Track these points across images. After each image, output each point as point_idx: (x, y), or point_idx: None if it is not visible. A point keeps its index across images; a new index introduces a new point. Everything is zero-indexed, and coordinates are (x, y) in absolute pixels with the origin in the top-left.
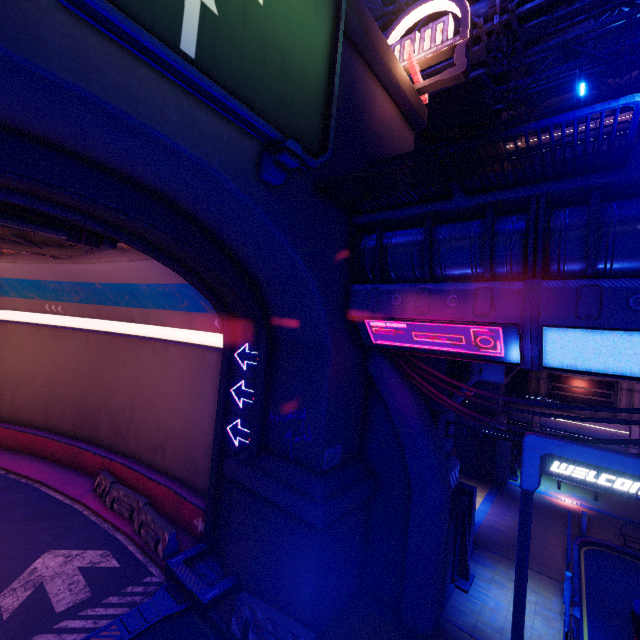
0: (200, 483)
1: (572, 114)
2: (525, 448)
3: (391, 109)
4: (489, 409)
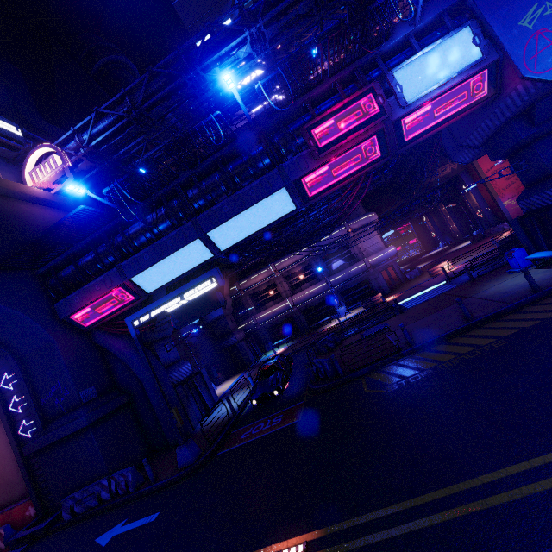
0: (21, 491)
1: (69, 214)
2: (127, 324)
3: (40, 209)
4: (227, 331)
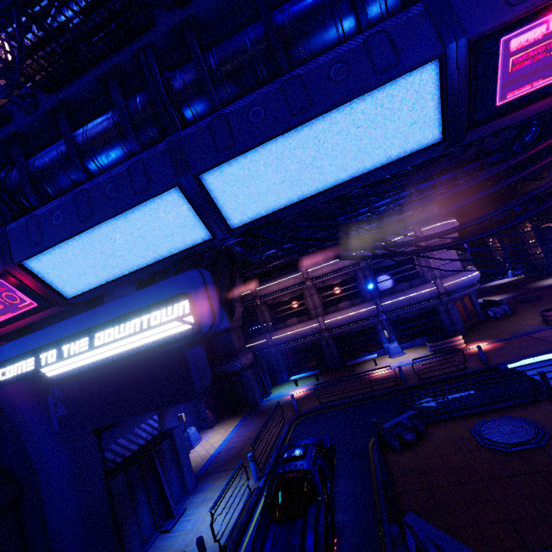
0: None
1: None
2: None
3: None
4: (230, 351)
